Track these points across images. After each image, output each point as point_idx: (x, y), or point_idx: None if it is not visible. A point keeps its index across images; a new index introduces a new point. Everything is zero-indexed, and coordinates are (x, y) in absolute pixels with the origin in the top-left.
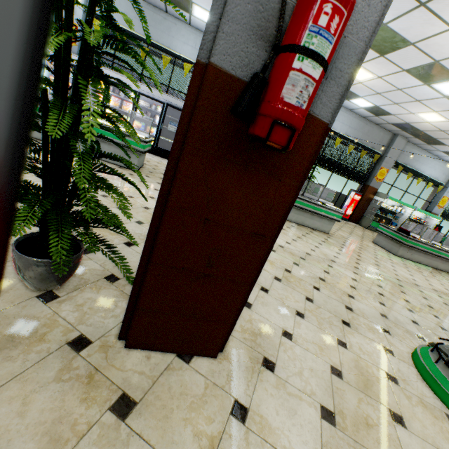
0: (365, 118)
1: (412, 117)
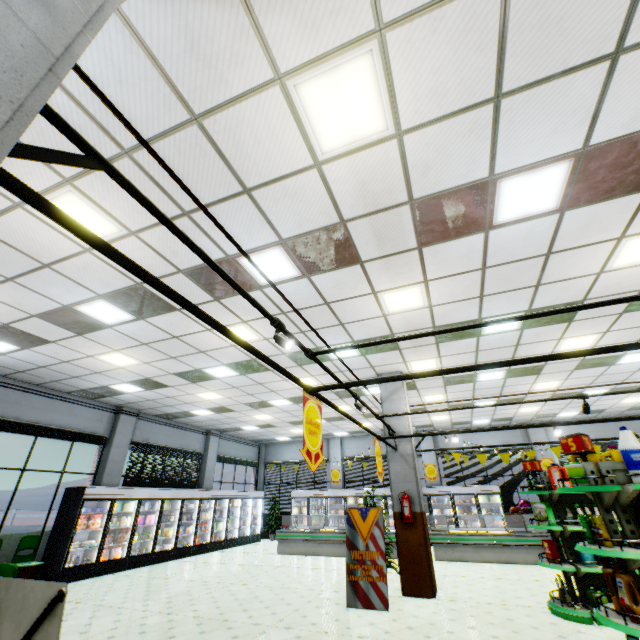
0: (597, 416)
1: (623, 404)
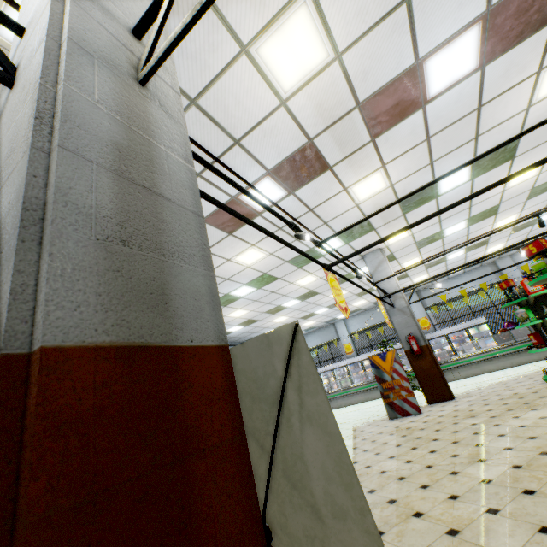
0: None
1: None
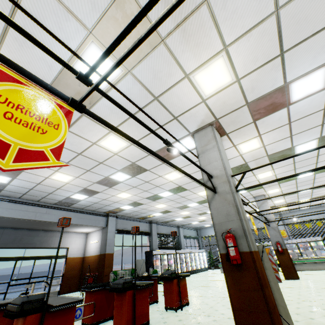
0: None
1: None
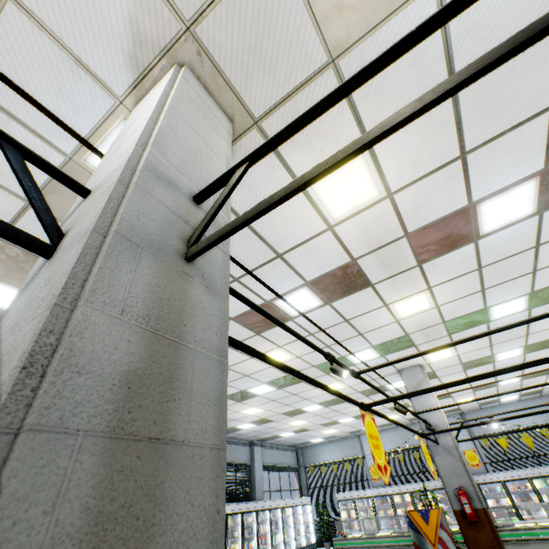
0: None
1: None
